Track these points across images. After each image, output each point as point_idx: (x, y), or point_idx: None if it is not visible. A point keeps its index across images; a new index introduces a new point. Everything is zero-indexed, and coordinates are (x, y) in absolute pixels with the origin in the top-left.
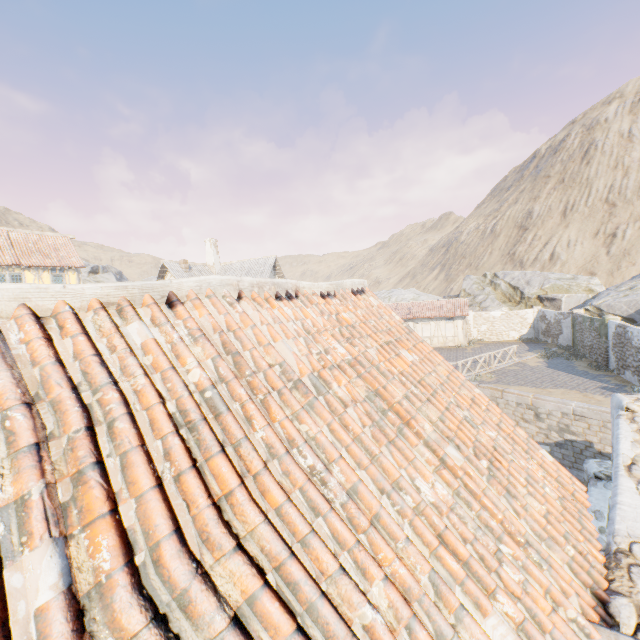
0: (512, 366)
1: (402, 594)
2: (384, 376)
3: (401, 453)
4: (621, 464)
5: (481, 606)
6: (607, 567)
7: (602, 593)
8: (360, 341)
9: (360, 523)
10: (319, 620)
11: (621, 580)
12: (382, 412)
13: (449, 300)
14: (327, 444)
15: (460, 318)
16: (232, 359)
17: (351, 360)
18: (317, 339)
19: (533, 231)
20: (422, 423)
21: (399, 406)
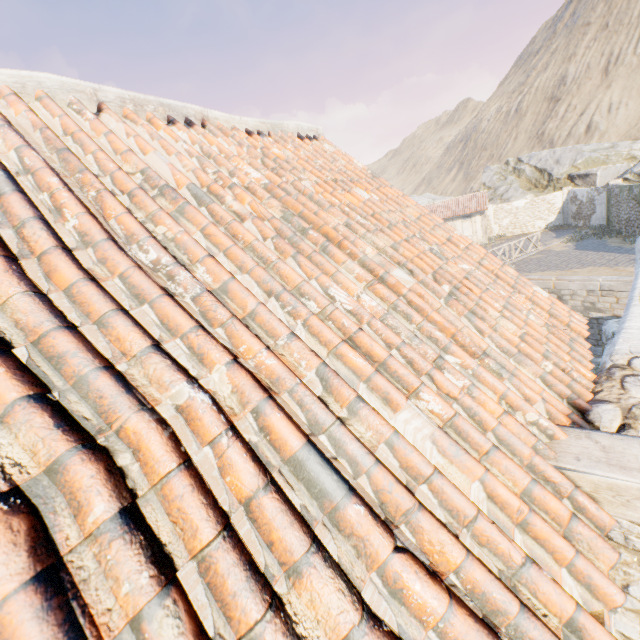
0: (535, 255)
1: (265, 385)
2: (319, 206)
3: (319, 269)
4: (636, 296)
5: (391, 401)
6: (596, 382)
7: (582, 403)
8: (292, 174)
9: (217, 316)
10: (90, 395)
11: (610, 390)
12: (301, 232)
13: (466, 196)
14: (190, 244)
15: (478, 214)
16: (58, 157)
17: (268, 184)
18: (220, 162)
19: (566, 101)
20: (363, 248)
21: (329, 228)
